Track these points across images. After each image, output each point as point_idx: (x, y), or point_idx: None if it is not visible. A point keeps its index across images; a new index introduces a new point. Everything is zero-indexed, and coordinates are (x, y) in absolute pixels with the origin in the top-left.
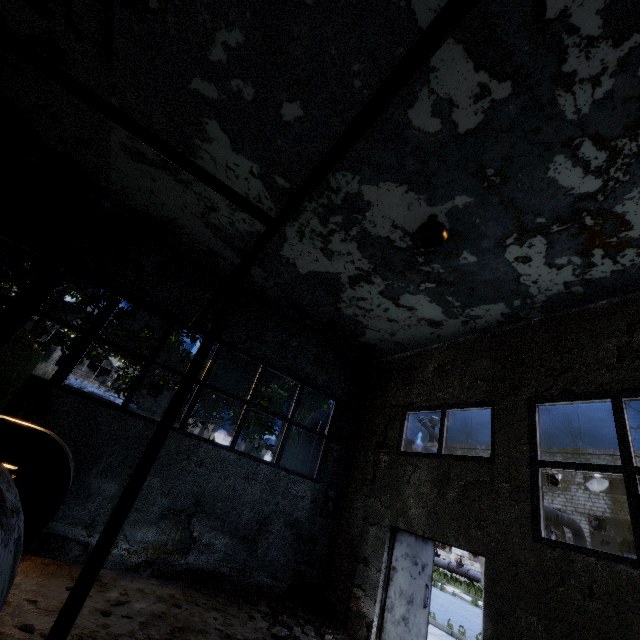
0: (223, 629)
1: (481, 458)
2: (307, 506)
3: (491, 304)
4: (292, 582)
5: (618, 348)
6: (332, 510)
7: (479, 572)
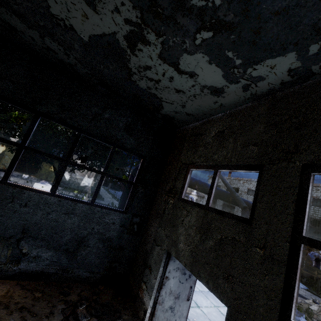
0: None
1: (240, 218)
2: (117, 228)
3: (278, 56)
4: (105, 273)
5: None
6: (136, 230)
7: None
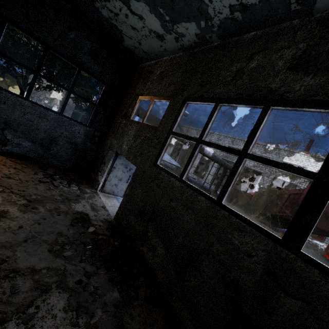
0: (8, 175)
1: (154, 127)
2: (82, 137)
3: (188, 22)
4: (72, 166)
5: (237, 70)
6: (97, 141)
7: (195, 178)
